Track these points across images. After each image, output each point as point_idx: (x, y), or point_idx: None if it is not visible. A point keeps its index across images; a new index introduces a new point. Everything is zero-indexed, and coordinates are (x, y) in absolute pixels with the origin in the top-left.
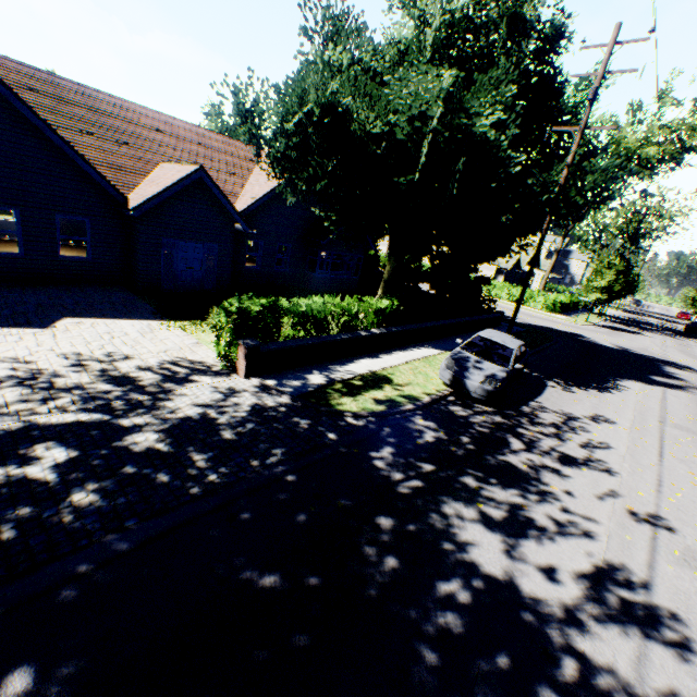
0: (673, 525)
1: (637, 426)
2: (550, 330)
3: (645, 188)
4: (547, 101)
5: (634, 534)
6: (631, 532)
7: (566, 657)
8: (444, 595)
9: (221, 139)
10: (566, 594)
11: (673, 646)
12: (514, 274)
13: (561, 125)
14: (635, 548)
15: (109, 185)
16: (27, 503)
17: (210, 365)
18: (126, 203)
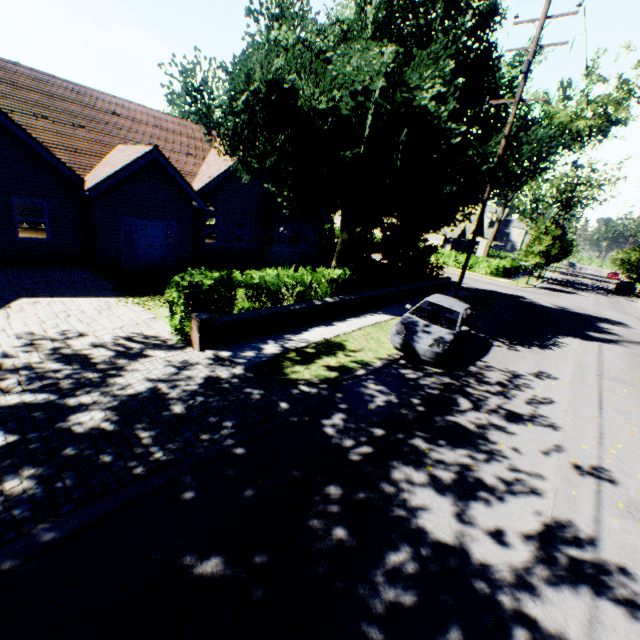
0: (616, 477)
1: (577, 380)
2: (494, 293)
3: (576, 160)
4: (484, 76)
5: (579, 488)
6: (576, 486)
7: (518, 626)
8: (394, 567)
9: (178, 122)
10: (516, 556)
11: (623, 605)
12: (460, 243)
13: (498, 100)
14: (581, 503)
15: (64, 167)
16: None
17: (166, 339)
18: (83, 184)
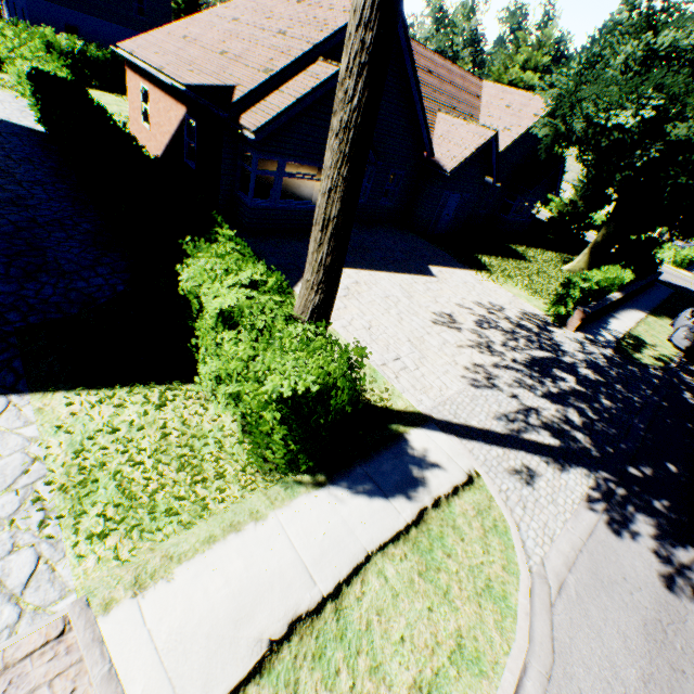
0: None
1: None
2: (690, 292)
3: None
4: None
5: None
6: None
7: None
8: None
9: (459, 73)
10: None
11: None
12: None
13: None
14: None
15: (428, 146)
16: (592, 402)
17: (543, 318)
18: (436, 162)
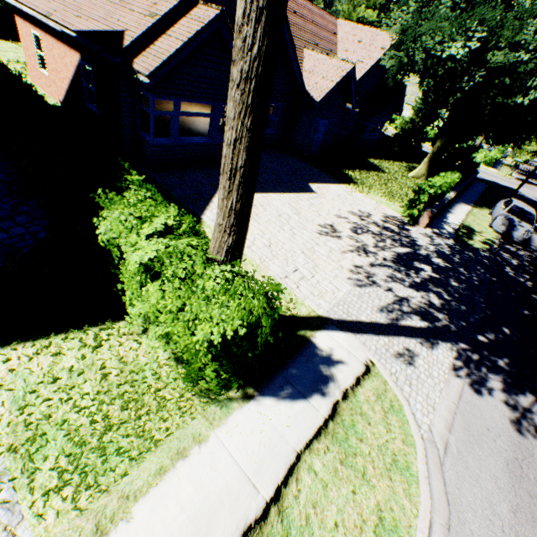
0: None
1: None
2: (497, 185)
3: None
4: None
5: None
6: None
7: None
8: None
9: (318, 13)
10: None
11: None
12: None
13: None
14: None
15: (300, 80)
16: (445, 285)
17: (400, 219)
18: (307, 93)
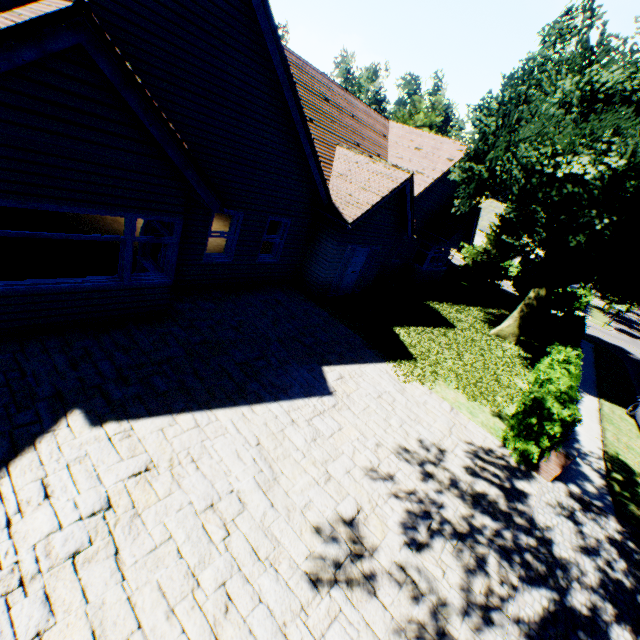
0: None
1: None
2: (603, 343)
3: None
4: None
5: None
6: None
7: None
8: None
9: (363, 109)
10: None
11: None
12: None
13: None
14: None
15: (322, 186)
16: None
17: (501, 455)
18: (333, 208)
